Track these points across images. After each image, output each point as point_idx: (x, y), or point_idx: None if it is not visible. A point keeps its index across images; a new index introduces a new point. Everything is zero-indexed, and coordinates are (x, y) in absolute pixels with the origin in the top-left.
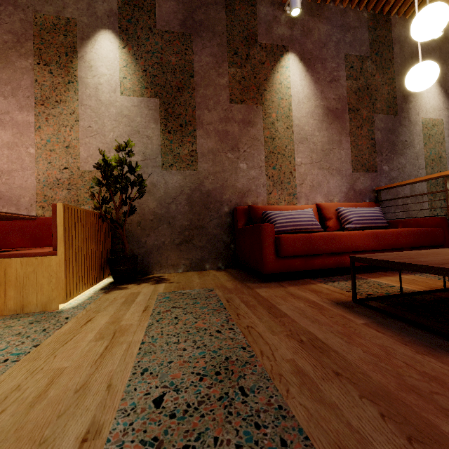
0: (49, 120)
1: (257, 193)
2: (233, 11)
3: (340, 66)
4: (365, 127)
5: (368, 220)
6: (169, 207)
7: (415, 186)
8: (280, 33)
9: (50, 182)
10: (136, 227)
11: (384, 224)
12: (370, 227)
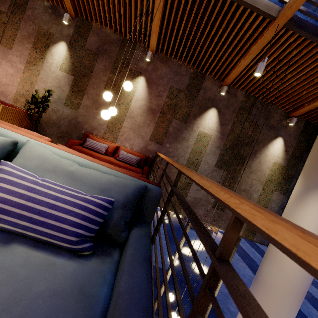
0: (29, 70)
1: (100, 131)
2: (122, 49)
3: (166, 90)
4: (165, 123)
5: (126, 159)
6: (60, 121)
7: (180, 160)
8: (141, 66)
9: (21, 94)
10: (45, 123)
11: (133, 164)
12: (126, 162)
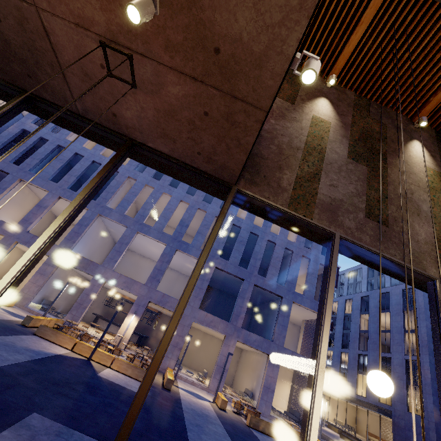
0: None
1: None
2: None
3: None
4: None
5: None
6: None
7: (294, 141)
8: None
9: None
10: None
11: None
12: None
